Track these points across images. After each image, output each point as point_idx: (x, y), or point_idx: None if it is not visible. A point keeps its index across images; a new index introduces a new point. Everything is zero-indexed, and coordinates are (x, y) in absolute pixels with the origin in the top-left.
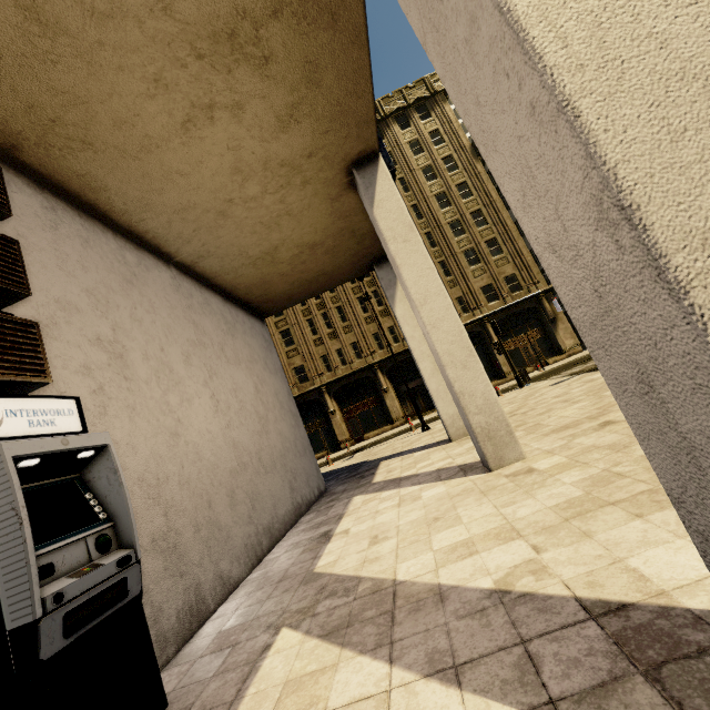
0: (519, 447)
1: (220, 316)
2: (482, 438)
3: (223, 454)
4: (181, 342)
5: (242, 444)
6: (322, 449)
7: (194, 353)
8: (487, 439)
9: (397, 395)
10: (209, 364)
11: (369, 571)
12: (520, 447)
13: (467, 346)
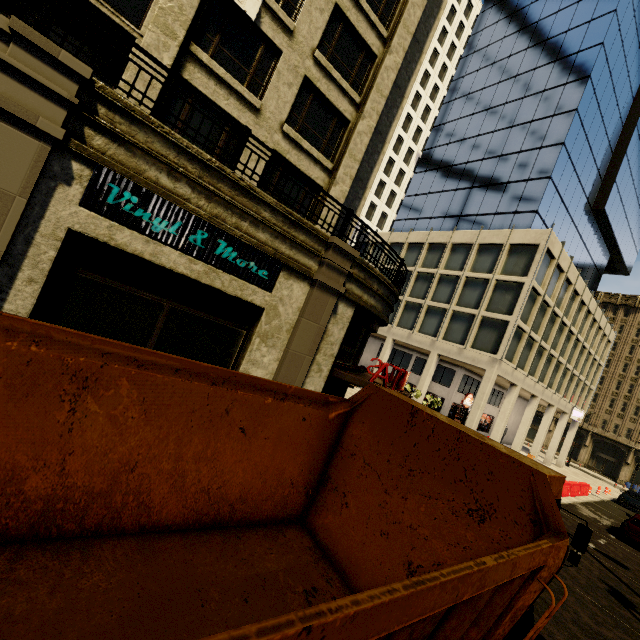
0: (549, 464)
1: (524, 406)
2: (545, 459)
3: (509, 428)
4: (515, 411)
5: (512, 428)
6: (531, 439)
7: (515, 413)
8: (545, 460)
9: (592, 453)
10: (516, 415)
11: None
12: (549, 464)
13: (554, 448)
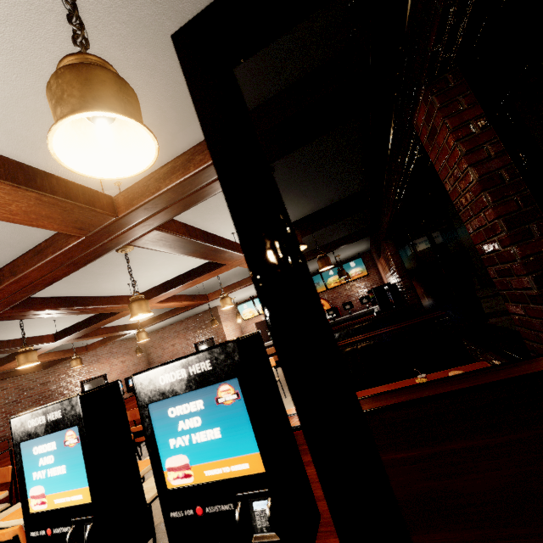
0: None
1: None
2: None
3: None
4: None
5: None
6: None
7: None
8: None
9: None
10: None
11: (505, 309)
12: None
13: None
